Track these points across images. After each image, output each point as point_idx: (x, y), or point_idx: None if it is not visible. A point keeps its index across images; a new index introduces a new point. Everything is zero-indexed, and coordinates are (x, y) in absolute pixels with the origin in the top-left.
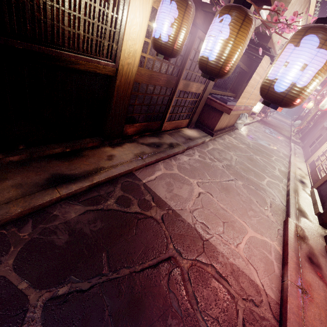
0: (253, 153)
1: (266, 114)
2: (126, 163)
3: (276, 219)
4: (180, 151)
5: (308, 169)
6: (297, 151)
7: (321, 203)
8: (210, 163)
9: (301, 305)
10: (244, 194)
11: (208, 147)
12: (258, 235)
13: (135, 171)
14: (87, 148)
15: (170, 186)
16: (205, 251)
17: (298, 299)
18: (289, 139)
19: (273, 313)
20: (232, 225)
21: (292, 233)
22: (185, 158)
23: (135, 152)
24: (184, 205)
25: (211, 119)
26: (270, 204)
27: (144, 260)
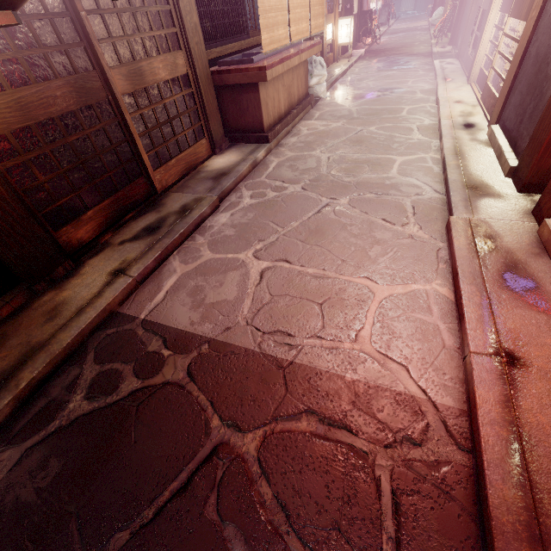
0: (362, 125)
1: (372, 35)
2: (89, 304)
3: (429, 232)
4: (207, 211)
5: (477, 92)
6: (448, 71)
7: (510, 146)
8: (275, 197)
9: (507, 395)
10: (356, 219)
11: (268, 167)
12: (398, 287)
13: (120, 306)
14: (2, 323)
15: (199, 294)
16: (290, 388)
17: (498, 384)
18: (430, 56)
19: (457, 440)
20: (339, 300)
21: (462, 246)
22: (222, 217)
23: (108, 268)
24: (233, 317)
25: (248, 111)
26: (411, 209)
27: (161, 487)
